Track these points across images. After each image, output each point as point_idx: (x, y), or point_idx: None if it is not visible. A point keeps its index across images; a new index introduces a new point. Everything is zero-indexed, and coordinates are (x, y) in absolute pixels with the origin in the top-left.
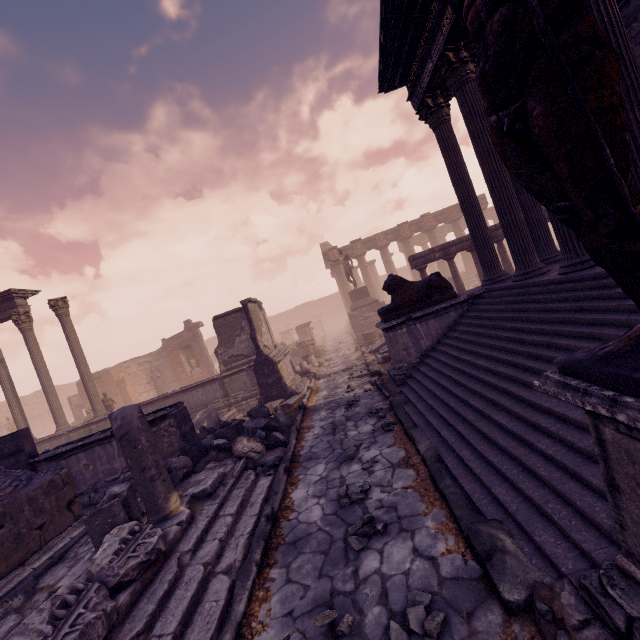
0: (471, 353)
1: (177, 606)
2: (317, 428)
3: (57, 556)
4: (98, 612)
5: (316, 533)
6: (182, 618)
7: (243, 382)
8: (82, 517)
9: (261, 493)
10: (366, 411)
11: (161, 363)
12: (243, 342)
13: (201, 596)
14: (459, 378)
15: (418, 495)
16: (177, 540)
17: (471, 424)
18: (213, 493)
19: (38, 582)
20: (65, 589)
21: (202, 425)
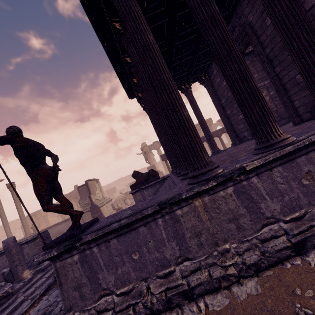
0: None
1: (7, 311)
2: None
3: None
4: None
5: None
6: (6, 314)
7: (90, 215)
8: None
9: None
10: None
11: None
12: None
13: (18, 307)
14: None
15: None
16: (20, 288)
17: None
18: (45, 269)
19: None
20: None
21: None
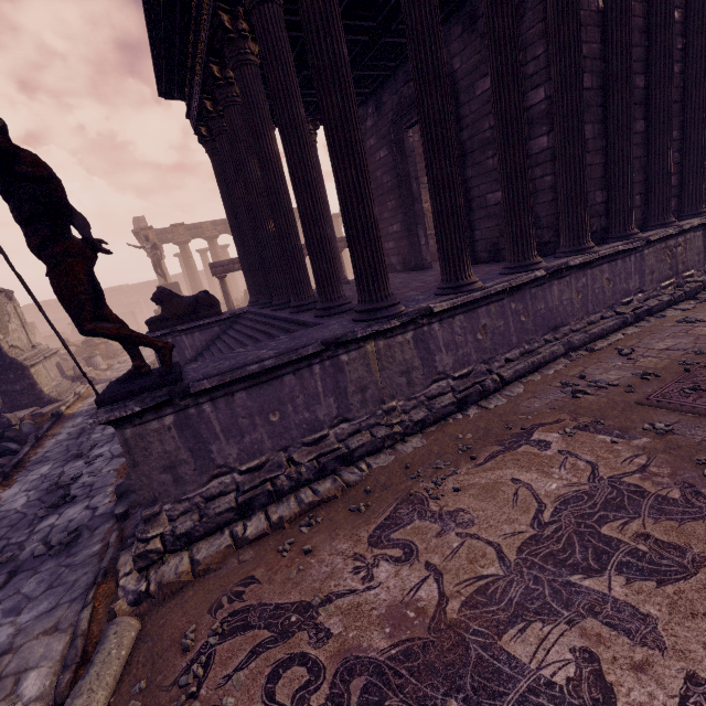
0: None
1: None
2: (63, 434)
3: None
4: None
5: (12, 515)
6: None
7: None
8: None
9: None
10: None
11: None
12: None
13: None
14: None
15: (117, 474)
16: None
17: None
18: None
19: None
20: None
21: None
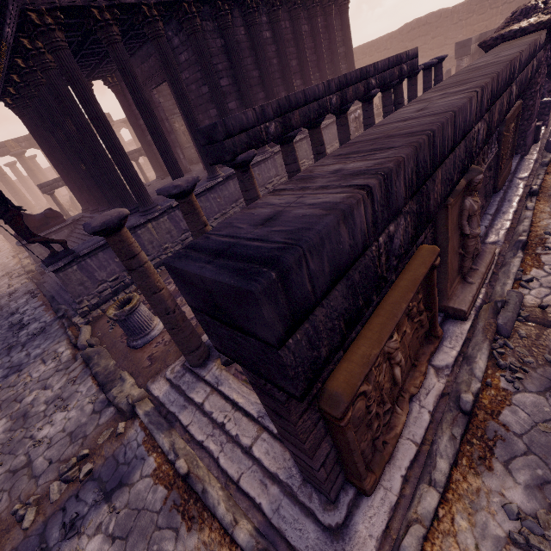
0: None
1: None
2: None
3: None
4: None
5: None
6: None
7: None
8: None
9: None
10: (23, 294)
11: None
12: None
13: None
14: None
15: (45, 311)
16: None
17: None
18: None
19: None
20: None
21: None
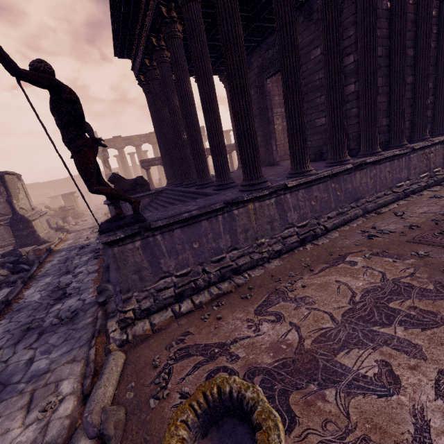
0: None
1: None
2: (55, 261)
3: None
4: None
5: (33, 304)
6: None
7: (0, 234)
8: None
9: (2, 295)
10: (90, 250)
11: None
12: (1, 204)
13: None
14: None
15: (93, 282)
16: None
17: None
18: None
19: None
20: None
21: None
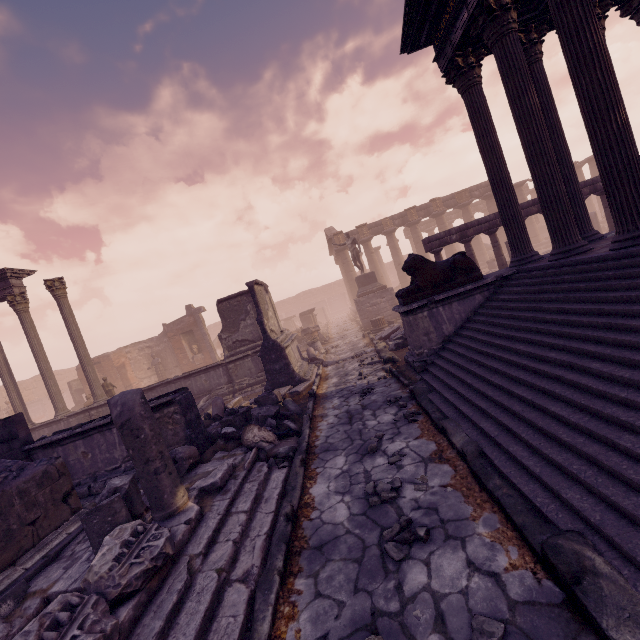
0: (505, 338)
1: (188, 623)
2: (331, 417)
3: (52, 554)
4: (95, 635)
5: (344, 536)
6: (195, 638)
7: (248, 368)
8: (80, 510)
9: (276, 487)
10: (384, 399)
11: (162, 348)
12: (248, 327)
13: (216, 609)
14: (495, 365)
15: (461, 495)
16: (186, 541)
17: (518, 415)
18: (223, 487)
19: (30, 585)
20: (56, 605)
21: (207, 412)
